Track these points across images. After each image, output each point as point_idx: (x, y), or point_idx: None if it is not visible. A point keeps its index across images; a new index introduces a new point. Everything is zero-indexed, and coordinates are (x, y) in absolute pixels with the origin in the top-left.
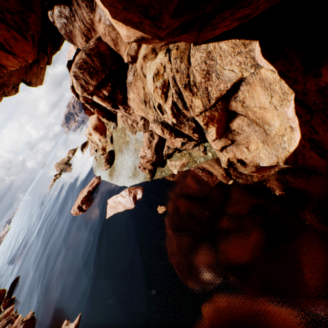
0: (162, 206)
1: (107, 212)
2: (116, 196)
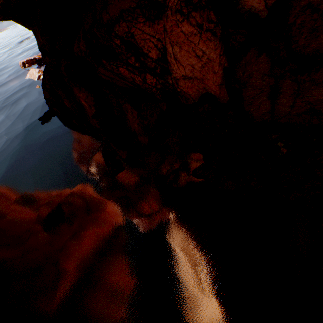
0: (39, 86)
1: (27, 75)
2: (34, 69)
